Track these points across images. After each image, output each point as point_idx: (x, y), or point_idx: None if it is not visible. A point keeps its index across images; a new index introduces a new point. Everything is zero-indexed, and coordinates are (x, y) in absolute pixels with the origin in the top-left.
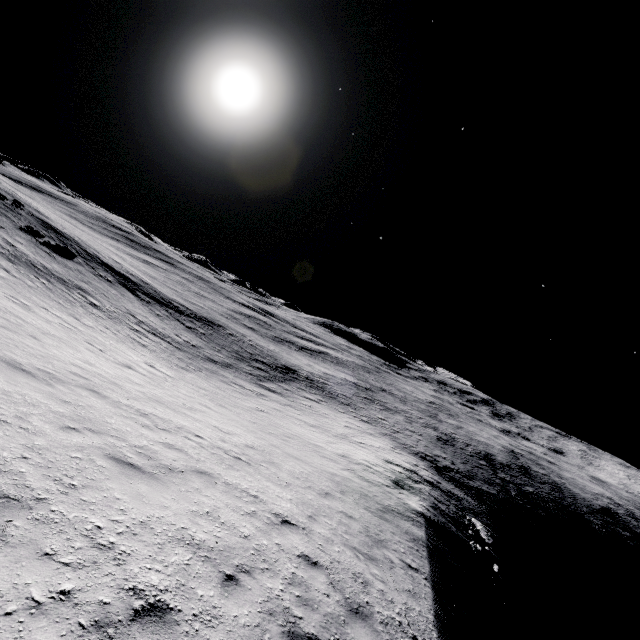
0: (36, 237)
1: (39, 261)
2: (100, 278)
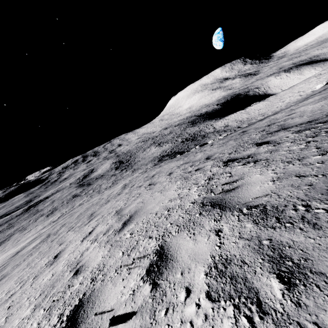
0: None
1: None
2: None
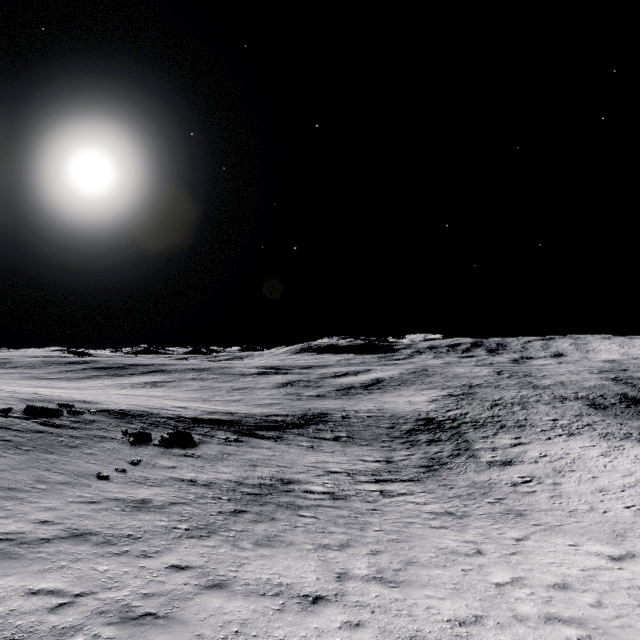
0: (149, 442)
1: (221, 479)
2: (233, 444)
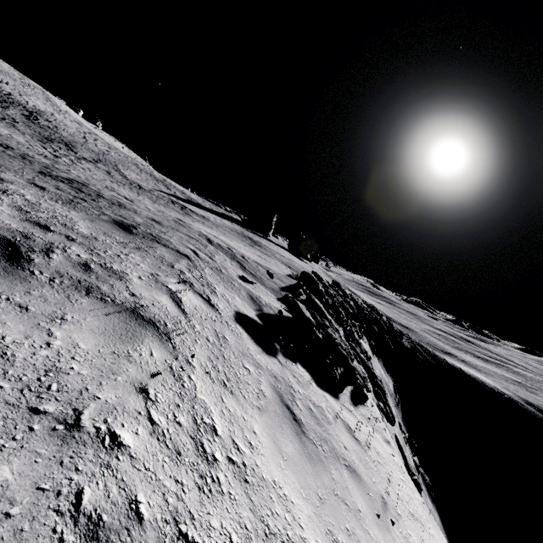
0: None
1: None
2: None
